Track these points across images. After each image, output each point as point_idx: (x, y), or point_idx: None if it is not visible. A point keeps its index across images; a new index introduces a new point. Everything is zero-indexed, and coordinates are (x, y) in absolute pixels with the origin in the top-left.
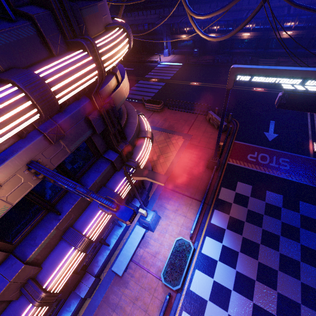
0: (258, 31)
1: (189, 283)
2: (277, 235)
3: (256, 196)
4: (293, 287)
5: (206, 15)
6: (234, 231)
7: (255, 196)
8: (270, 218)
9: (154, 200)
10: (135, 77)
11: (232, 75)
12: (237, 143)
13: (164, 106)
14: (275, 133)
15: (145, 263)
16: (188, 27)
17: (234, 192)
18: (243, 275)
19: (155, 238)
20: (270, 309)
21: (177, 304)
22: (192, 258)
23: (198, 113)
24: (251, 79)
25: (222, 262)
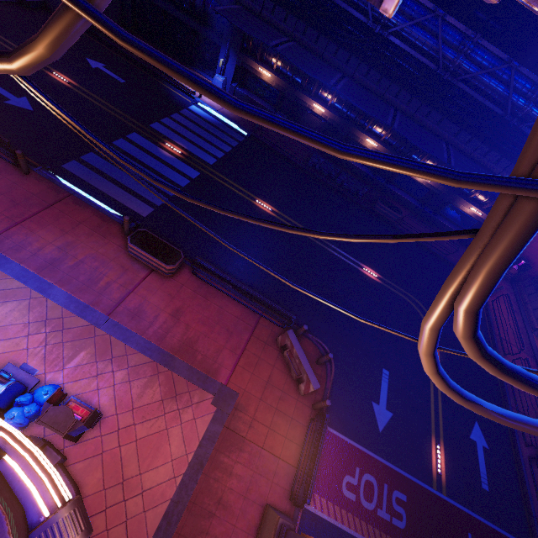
0: (390, 150)
1: None
2: None
3: None
4: None
5: (520, 381)
6: None
7: None
8: None
9: None
10: (122, 111)
11: None
12: (328, 433)
13: (184, 259)
14: (388, 407)
15: None
16: (281, 61)
17: None
18: None
19: None
20: None
21: None
22: None
23: (261, 313)
24: None
25: None
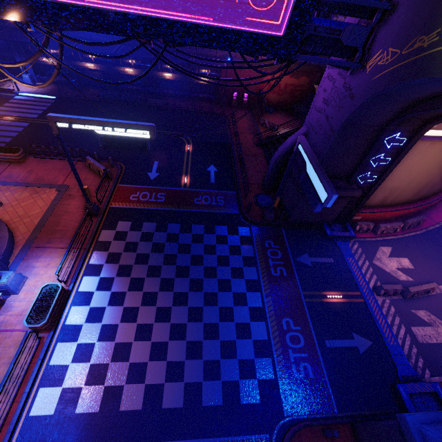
0: (141, 69)
1: (65, 320)
2: (148, 254)
3: (134, 229)
4: (155, 284)
5: (10, 64)
6: (112, 263)
7: (134, 229)
8: (144, 243)
9: (18, 264)
10: None
11: (52, 122)
12: (121, 186)
13: (28, 154)
14: (157, 172)
15: (9, 326)
16: (52, 49)
17: (115, 231)
18: (117, 292)
19: (21, 299)
20: (136, 305)
21: (49, 340)
22: (67, 299)
23: (77, 160)
24: (70, 126)
25: (99, 291)
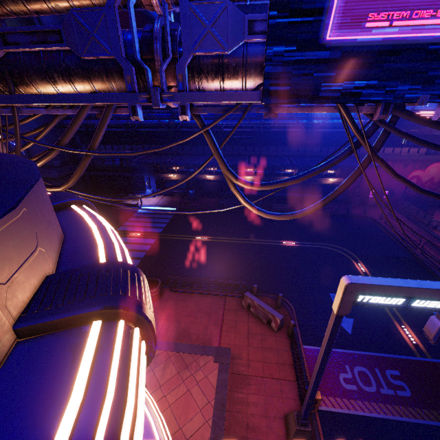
0: (261, 176)
1: None
2: None
3: None
4: None
5: (265, 185)
6: None
7: None
8: None
9: None
10: None
11: (349, 294)
12: (310, 350)
13: (162, 285)
14: (347, 315)
15: None
16: (178, 167)
17: None
18: None
19: None
20: None
21: None
22: None
23: (225, 294)
24: (386, 301)
25: None
